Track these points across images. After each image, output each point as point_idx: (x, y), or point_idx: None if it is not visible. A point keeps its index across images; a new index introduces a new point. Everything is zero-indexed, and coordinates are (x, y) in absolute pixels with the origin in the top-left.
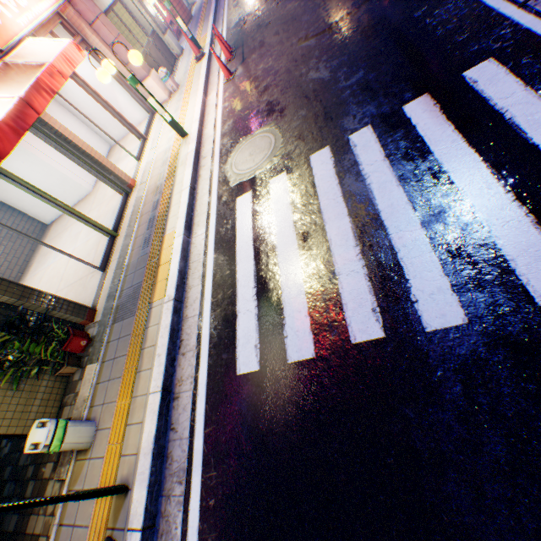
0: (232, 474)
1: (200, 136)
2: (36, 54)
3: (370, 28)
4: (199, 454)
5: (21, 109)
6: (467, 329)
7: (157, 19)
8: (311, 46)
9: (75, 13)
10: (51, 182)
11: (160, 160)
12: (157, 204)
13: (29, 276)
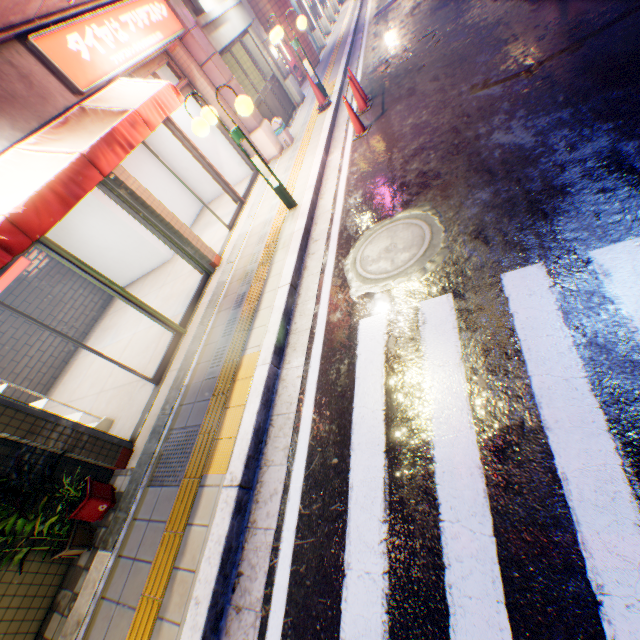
0: None
1: (313, 209)
2: (124, 98)
3: (612, 69)
4: None
5: (79, 169)
6: None
7: (279, 62)
8: (494, 96)
9: (185, 52)
10: (128, 244)
11: (256, 234)
12: (242, 298)
13: (82, 354)
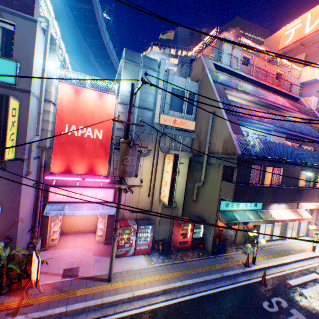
0: (275, 282)
1: (317, 255)
2: (301, 212)
3: None
4: (269, 276)
5: (292, 219)
6: None
7: None
8: None
9: (316, 209)
10: None
11: (298, 244)
12: (289, 249)
13: None
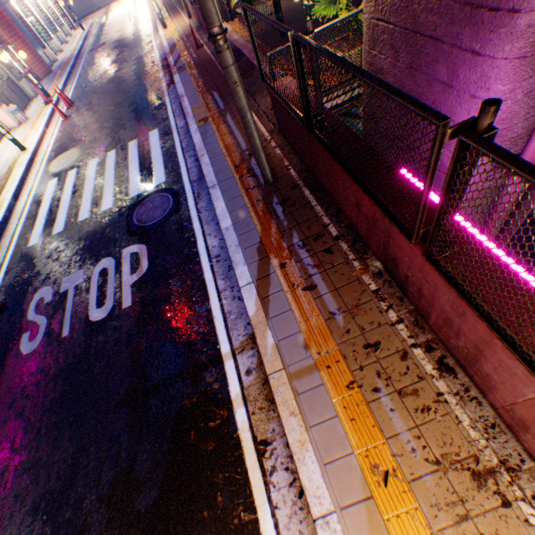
0: (17, 277)
1: (37, 151)
2: None
3: (136, 108)
4: (1, 279)
5: None
6: (112, 208)
7: (14, 70)
8: (112, 111)
9: None
10: None
11: (4, 164)
12: None
13: None
